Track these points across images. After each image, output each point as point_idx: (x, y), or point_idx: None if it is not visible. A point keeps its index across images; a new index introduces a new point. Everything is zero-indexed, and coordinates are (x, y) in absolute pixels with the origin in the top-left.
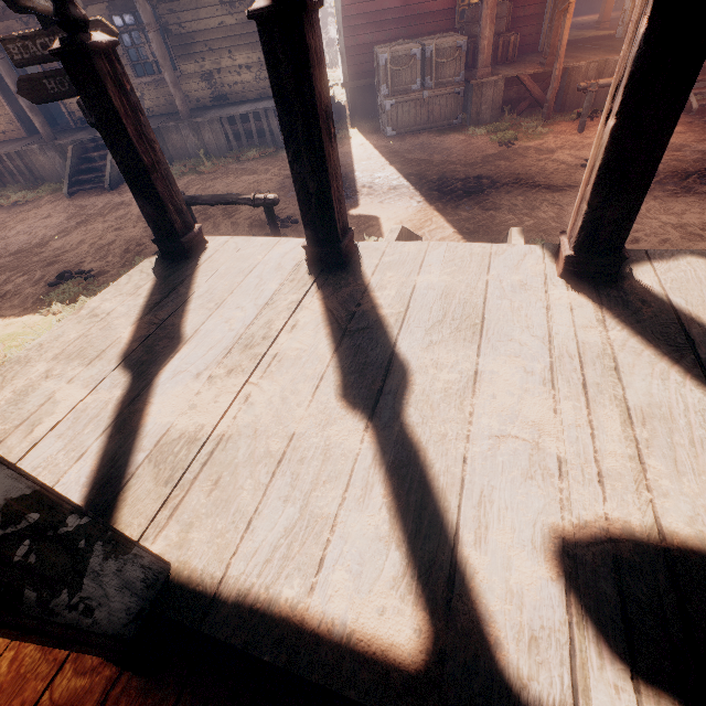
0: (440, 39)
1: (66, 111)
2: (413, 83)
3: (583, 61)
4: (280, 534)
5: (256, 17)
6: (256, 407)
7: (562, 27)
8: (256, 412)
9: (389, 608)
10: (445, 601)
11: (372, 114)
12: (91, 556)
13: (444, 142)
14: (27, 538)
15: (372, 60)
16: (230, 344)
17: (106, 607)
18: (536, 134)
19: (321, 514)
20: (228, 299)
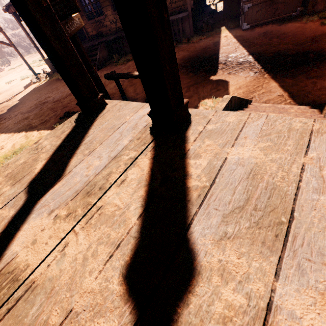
0: None
1: (86, 33)
2: None
3: None
4: None
5: None
6: (65, 260)
7: None
8: (63, 265)
9: None
10: None
11: (236, 16)
12: None
13: (282, 29)
14: None
15: None
16: (79, 188)
17: None
18: None
19: None
20: (97, 148)
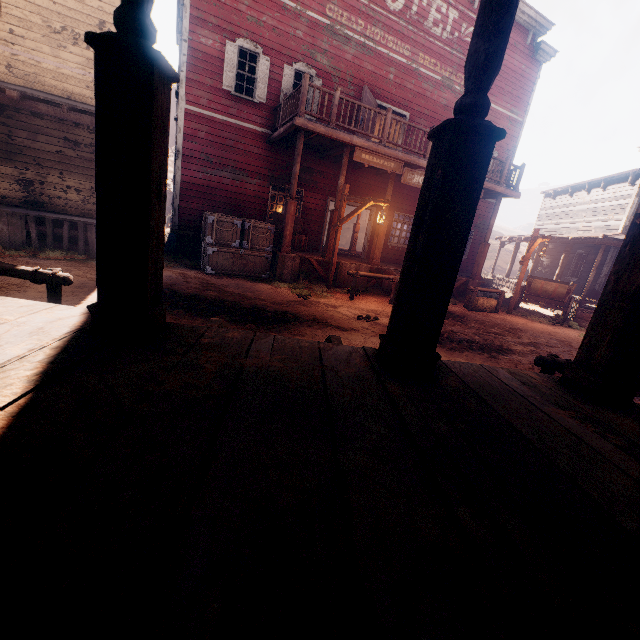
0: (256, 221)
1: None
2: (233, 241)
3: (347, 261)
4: None
5: (97, 40)
6: None
7: (335, 237)
8: None
9: None
10: None
11: (194, 257)
12: None
13: (255, 286)
14: None
15: (201, 221)
16: None
17: None
18: (323, 295)
19: None
20: None
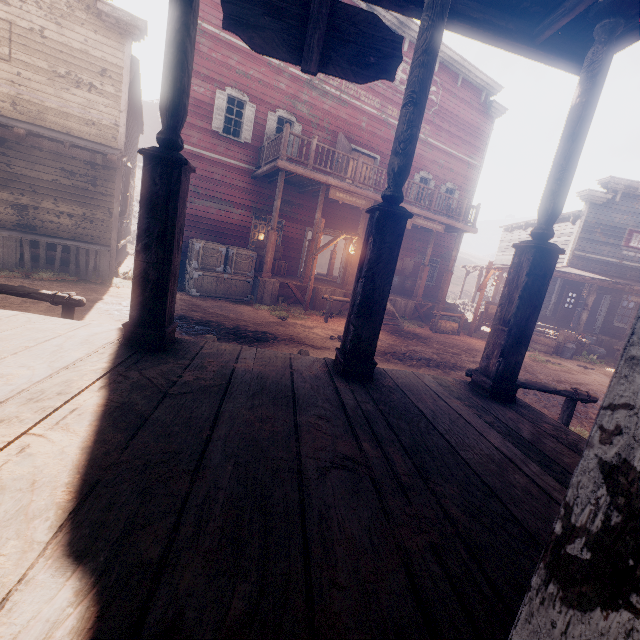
0: (240, 249)
1: None
2: (218, 266)
3: (323, 286)
4: (67, 601)
5: (147, 153)
6: (38, 457)
7: (312, 265)
8: (37, 462)
9: None
10: (307, 622)
11: (179, 279)
12: None
13: (237, 308)
14: None
15: (186, 246)
16: (3, 396)
17: None
18: (300, 317)
19: (139, 561)
20: (9, 358)
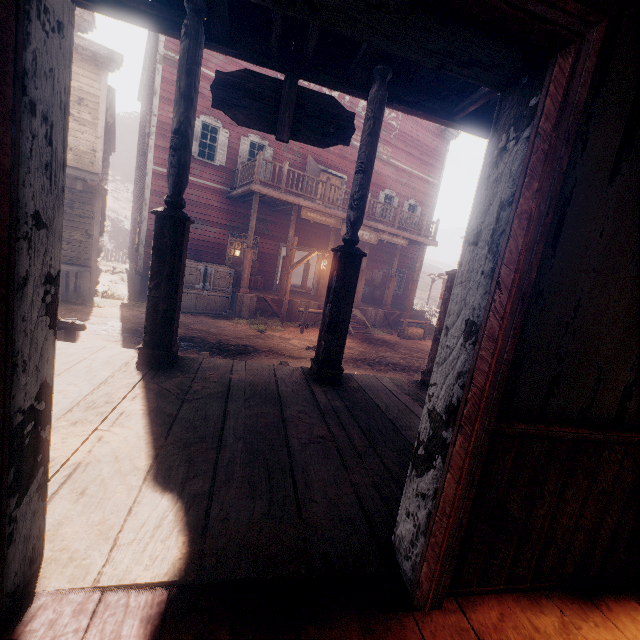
0: (217, 266)
1: None
2: (197, 284)
3: (298, 299)
4: (165, 510)
5: (159, 214)
6: (112, 443)
7: (287, 280)
8: (113, 446)
9: (265, 527)
10: (298, 516)
11: None
12: (36, 476)
13: (218, 323)
14: (34, 420)
15: None
16: (68, 406)
17: (14, 549)
18: (278, 329)
19: (198, 492)
20: (57, 378)
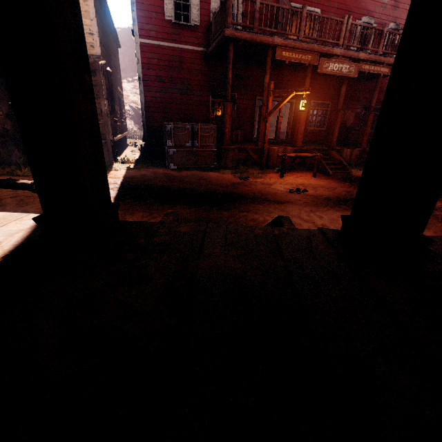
0: (202, 124)
1: None
2: (187, 142)
3: (275, 146)
4: None
5: None
6: None
7: (265, 128)
8: None
9: None
10: None
11: (161, 158)
12: None
13: (206, 175)
14: None
15: (162, 130)
16: None
17: None
18: (259, 176)
19: None
20: None
